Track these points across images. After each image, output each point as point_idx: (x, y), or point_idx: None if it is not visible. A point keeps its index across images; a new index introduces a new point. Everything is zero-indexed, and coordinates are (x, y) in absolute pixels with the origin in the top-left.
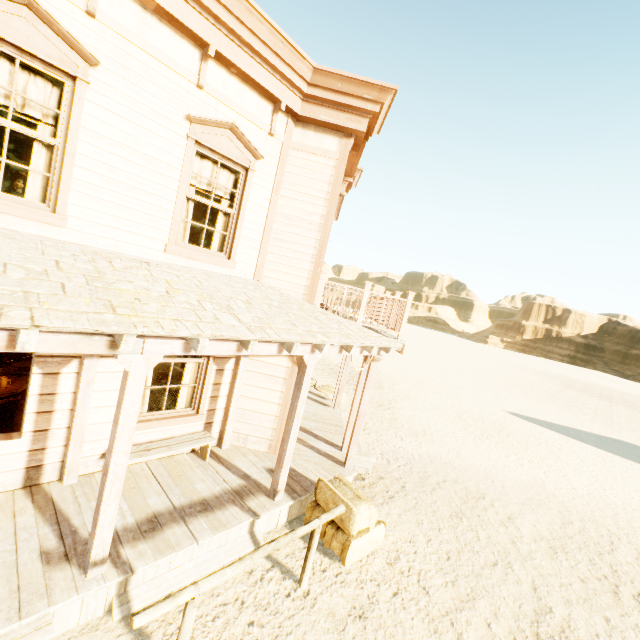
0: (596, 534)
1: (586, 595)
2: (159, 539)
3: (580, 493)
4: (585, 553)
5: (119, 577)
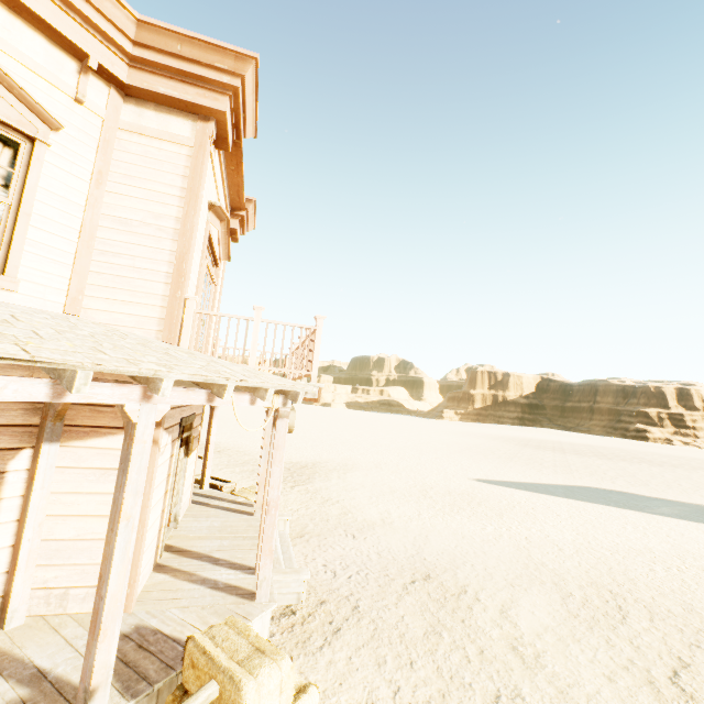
0: (601, 601)
1: (622, 702)
2: None
3: (568, 553)
4: (599, 633)
5: None
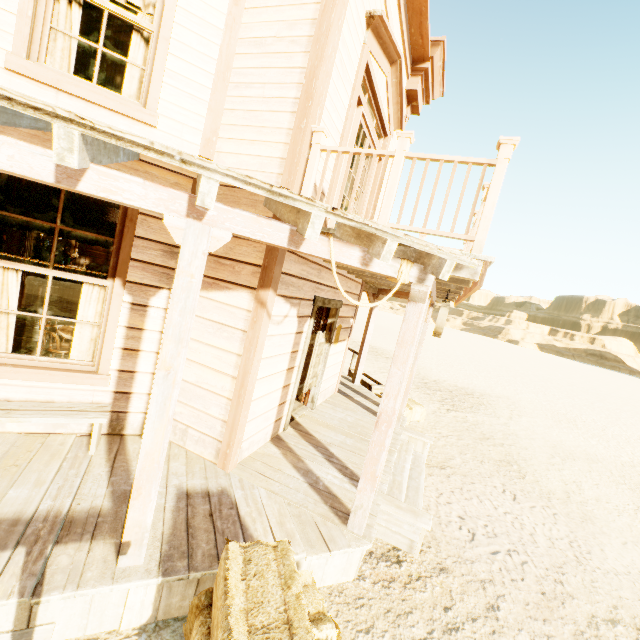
0: None
1: None
2: None
3: None
4: None
5: None
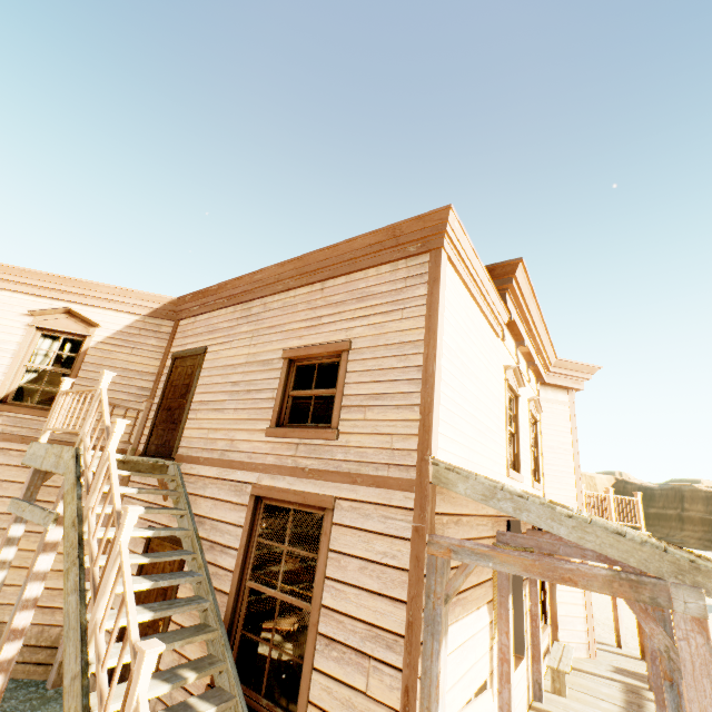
0: None
1: None
2: None
3: None
4: None
5: None
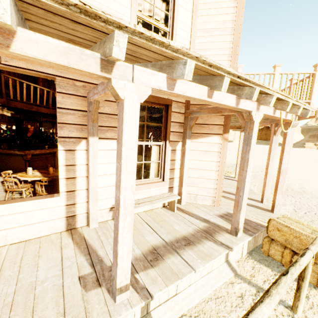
0: None
1: None
2: (163, 267)
3: None
4: None
5: (141, 302)
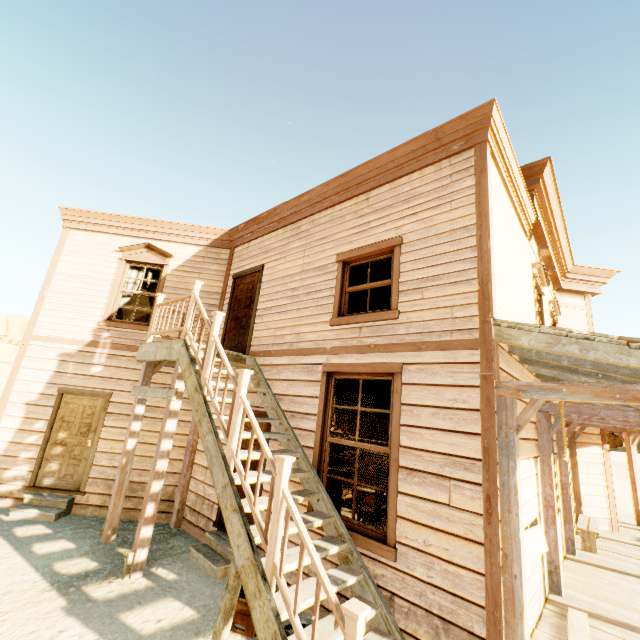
0: None
1: None
2: None
3: None
4: None
5: None
